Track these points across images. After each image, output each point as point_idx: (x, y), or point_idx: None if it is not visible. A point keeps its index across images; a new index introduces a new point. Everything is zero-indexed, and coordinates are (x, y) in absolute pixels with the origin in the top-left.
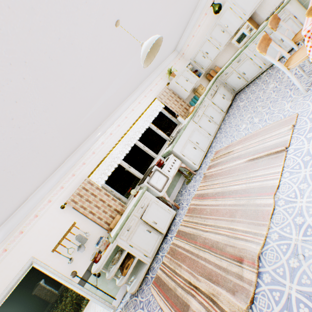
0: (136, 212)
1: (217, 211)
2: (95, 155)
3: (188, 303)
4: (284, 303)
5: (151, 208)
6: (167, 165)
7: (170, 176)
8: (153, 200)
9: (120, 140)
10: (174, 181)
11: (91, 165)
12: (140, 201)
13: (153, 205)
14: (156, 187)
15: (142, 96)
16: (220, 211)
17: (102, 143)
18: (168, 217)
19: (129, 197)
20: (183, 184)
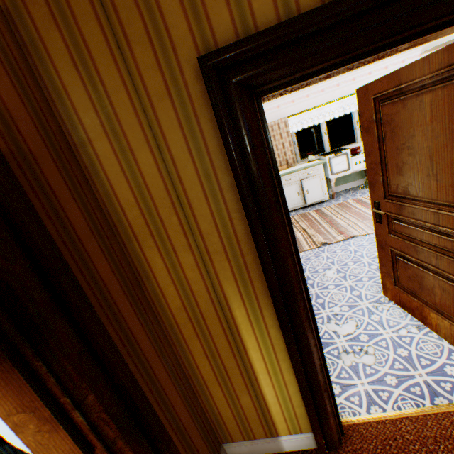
0: (301, 174)
1: (358, 214)
2: (306, 100)
3: (295, 233)
4: (342, 249)
5: (313, 180)
6: (360, 157)
7: (352, 170)
8: (320, 176)
9: (340, 98)
10: (352, 178)
11: (297, 108)
12: (310, 168)
13: (317, 180)
14: (332, 168)
15: (416, 53)
16: (360, 215)
17: (322, 91)
18: (319, 197)
19: (303, 160)
20: (357, 187)
